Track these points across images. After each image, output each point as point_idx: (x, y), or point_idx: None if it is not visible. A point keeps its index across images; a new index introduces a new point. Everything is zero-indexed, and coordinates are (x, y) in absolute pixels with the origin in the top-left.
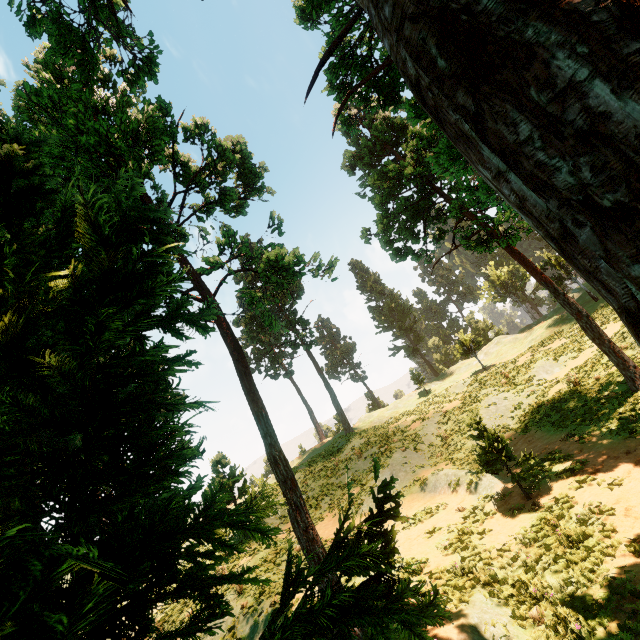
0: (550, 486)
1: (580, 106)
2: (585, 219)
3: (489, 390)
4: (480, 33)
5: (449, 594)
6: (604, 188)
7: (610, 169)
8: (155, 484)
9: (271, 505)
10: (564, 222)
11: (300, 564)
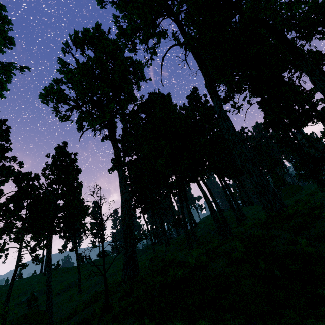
0: None
1: None
2: None
3: None
4: None
5: None
6: None
7: None
8: None
9: None
10: None
11: None
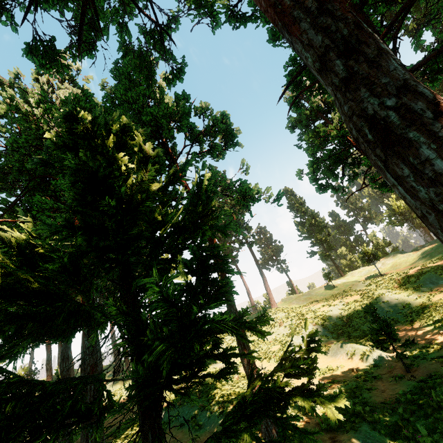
0: (426, 365)
1: (431, 168)
2: (432, 212)
3: (383, 291)
4: (389, 130)
5: (342, 423)
6: (439, 202)
7: (442, 195)
8: (219, 304)
9: (268, 322)
10: (422, 211)
11: (258, 369)
